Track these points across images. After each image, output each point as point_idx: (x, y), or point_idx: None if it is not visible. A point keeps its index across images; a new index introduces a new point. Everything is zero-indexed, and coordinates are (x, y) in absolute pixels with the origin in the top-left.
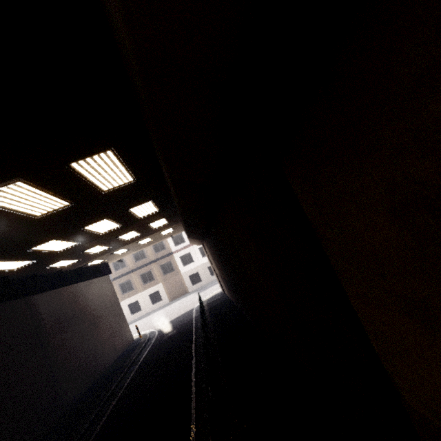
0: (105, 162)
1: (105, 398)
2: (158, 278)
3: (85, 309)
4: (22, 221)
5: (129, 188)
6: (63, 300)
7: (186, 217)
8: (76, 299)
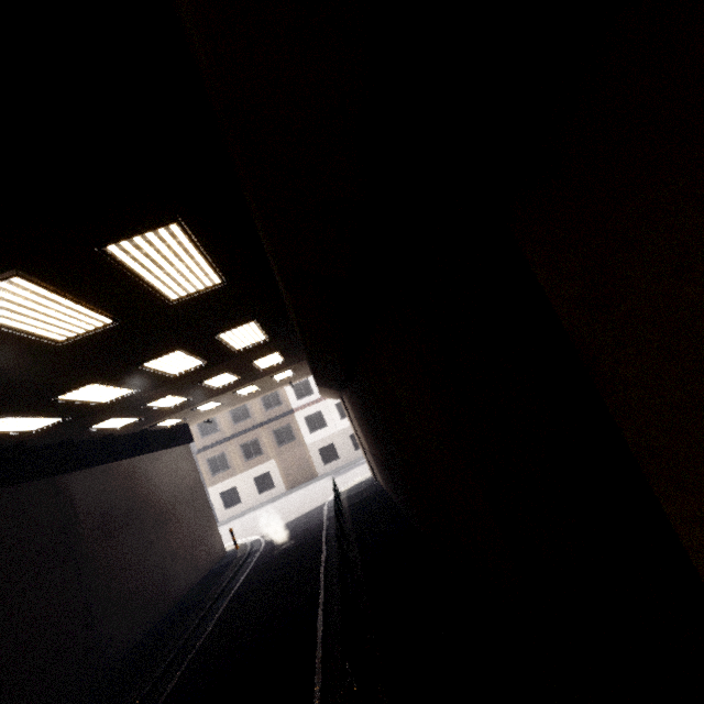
0: (168, 246)
1: (171, 654)
2: (269, 450)
3: (148, 498)
4: (34, 350)
5: (215, 297)
6: (113, 484)
7: (311, 348)
8: (135, 482)
